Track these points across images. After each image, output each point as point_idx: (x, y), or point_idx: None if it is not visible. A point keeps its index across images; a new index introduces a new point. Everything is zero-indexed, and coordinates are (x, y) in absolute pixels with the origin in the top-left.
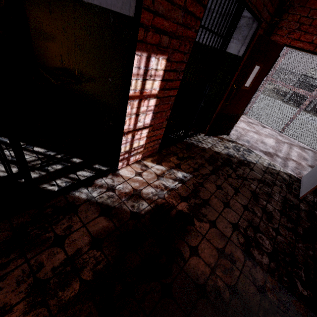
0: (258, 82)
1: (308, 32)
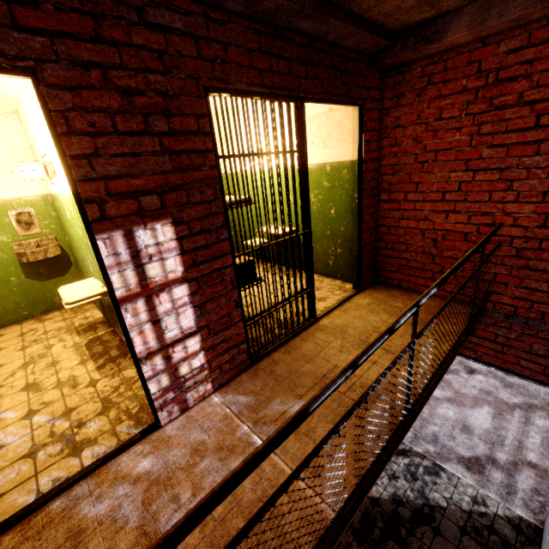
0: None
1: None
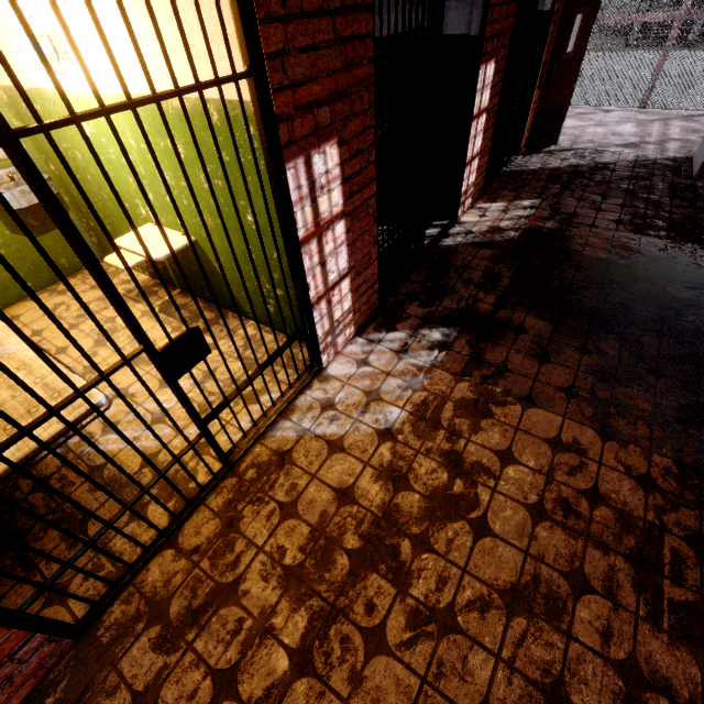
0: (584, 38)
1: None
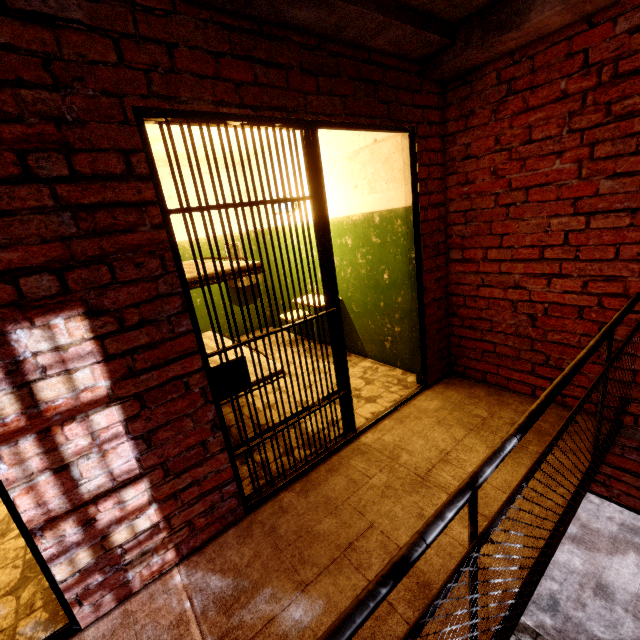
0: None
1: None
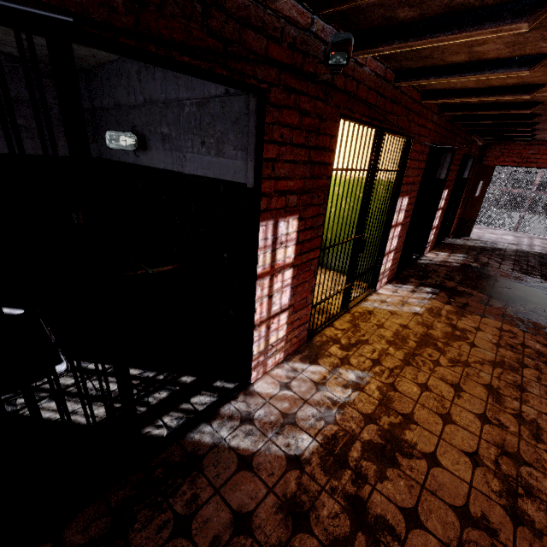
0: (484, 191)
1: (509, 156)
